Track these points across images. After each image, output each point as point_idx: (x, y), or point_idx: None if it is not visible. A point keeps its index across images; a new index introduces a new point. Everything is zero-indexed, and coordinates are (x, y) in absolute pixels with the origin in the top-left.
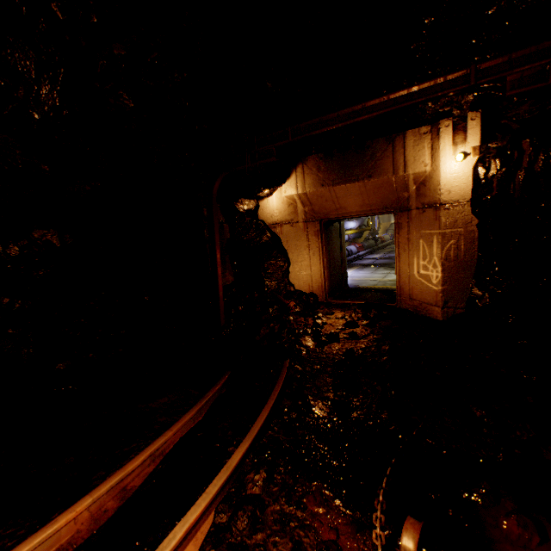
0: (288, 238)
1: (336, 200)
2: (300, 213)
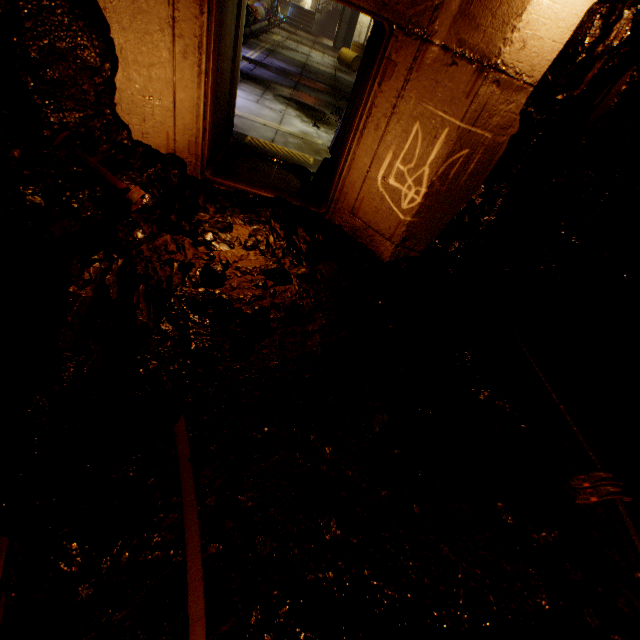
0: None
1: None
2: None
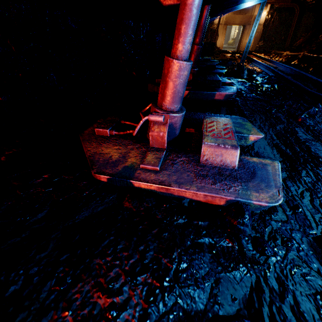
0: (219, 30)
1: (234, 19)
2: (223, 21)
